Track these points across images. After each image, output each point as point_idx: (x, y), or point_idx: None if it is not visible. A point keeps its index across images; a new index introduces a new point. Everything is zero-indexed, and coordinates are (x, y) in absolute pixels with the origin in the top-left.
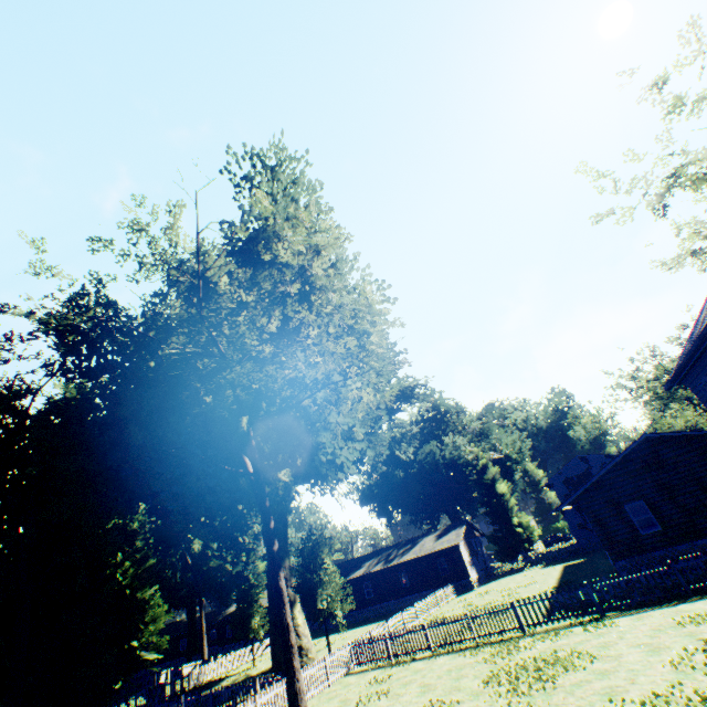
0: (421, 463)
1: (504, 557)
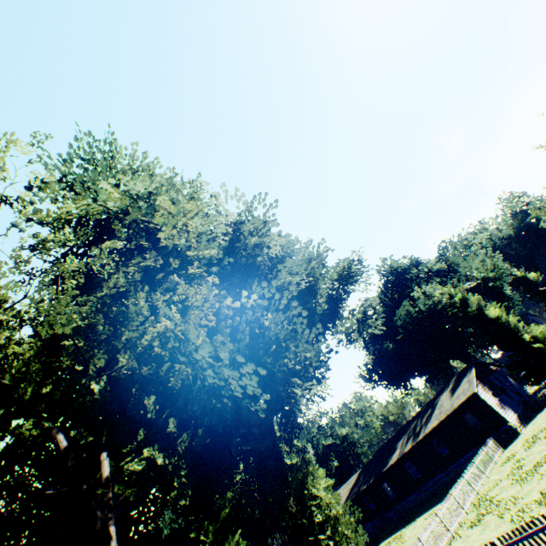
0: (404, 326)
1: (537, 380)
